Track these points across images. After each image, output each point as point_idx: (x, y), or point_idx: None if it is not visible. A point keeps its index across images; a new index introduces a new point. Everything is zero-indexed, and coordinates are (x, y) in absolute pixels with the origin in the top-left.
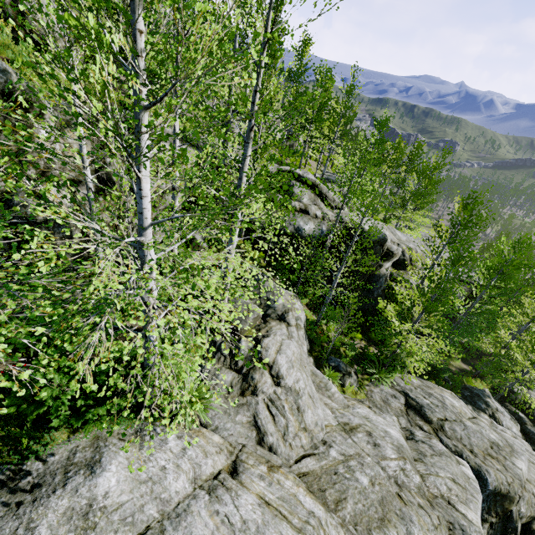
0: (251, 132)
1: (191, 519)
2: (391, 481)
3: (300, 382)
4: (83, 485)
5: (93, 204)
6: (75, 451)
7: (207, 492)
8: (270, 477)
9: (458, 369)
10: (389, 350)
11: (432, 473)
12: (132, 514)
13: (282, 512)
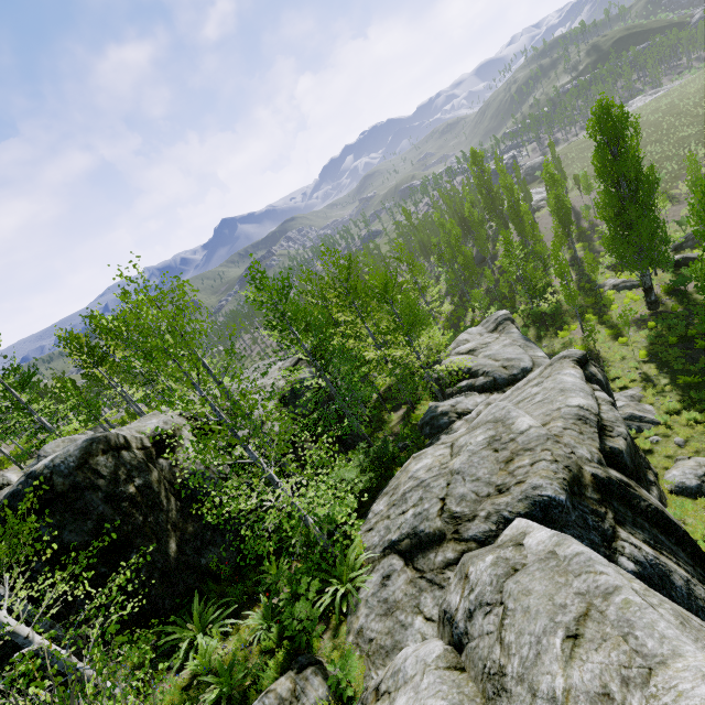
0: None
1: None
2: None
3: None
4: None
5: None
6: None
7: None
8: None
9: (401, 421)
10: (308, 533)
11: None
12: None
13: None
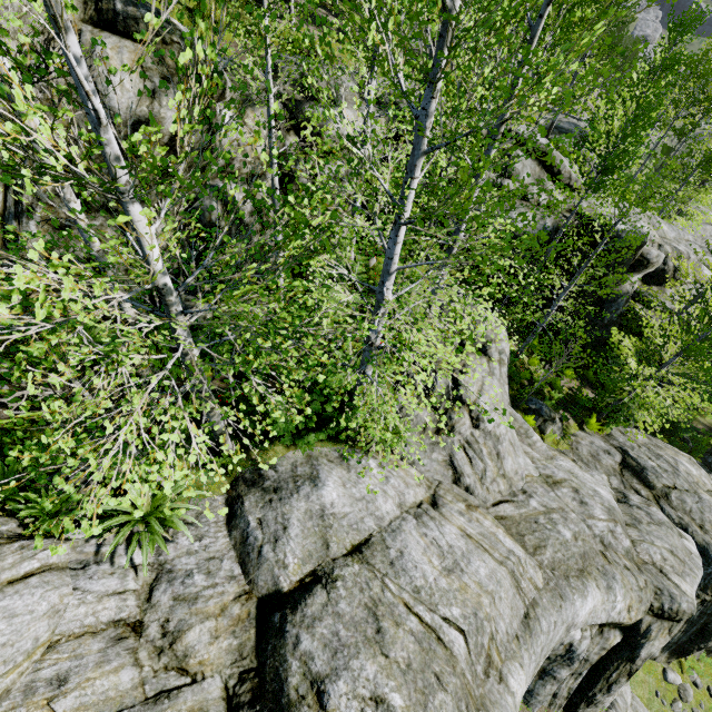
0: (502, 125)
1: (405, 536)
2: (596, 539)
3: (501, 427)
4: (312, 494)
5: (277, 207)
6: (296, 466)
7: (414, 517)
8: (469, 515)
9: (707, 427)
10: (613, 397)
11: (646, 541)
12: (356, 523)
13: (483, 545)
